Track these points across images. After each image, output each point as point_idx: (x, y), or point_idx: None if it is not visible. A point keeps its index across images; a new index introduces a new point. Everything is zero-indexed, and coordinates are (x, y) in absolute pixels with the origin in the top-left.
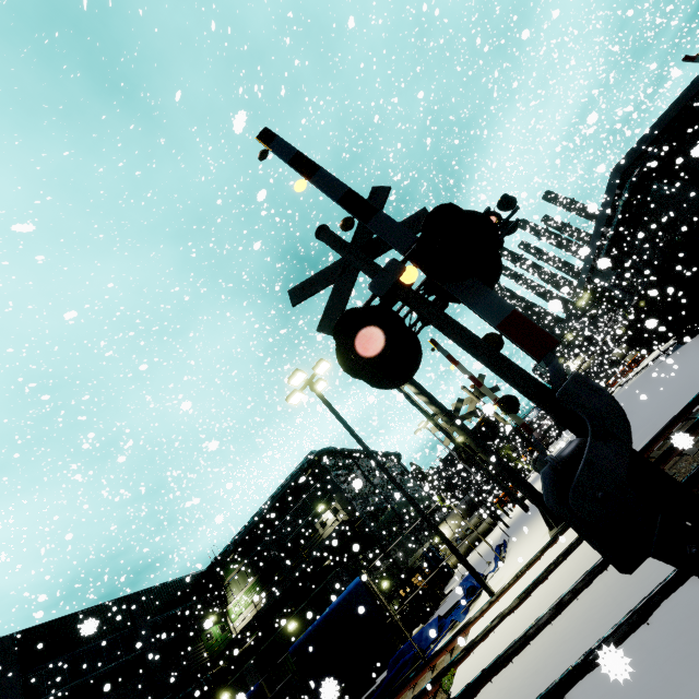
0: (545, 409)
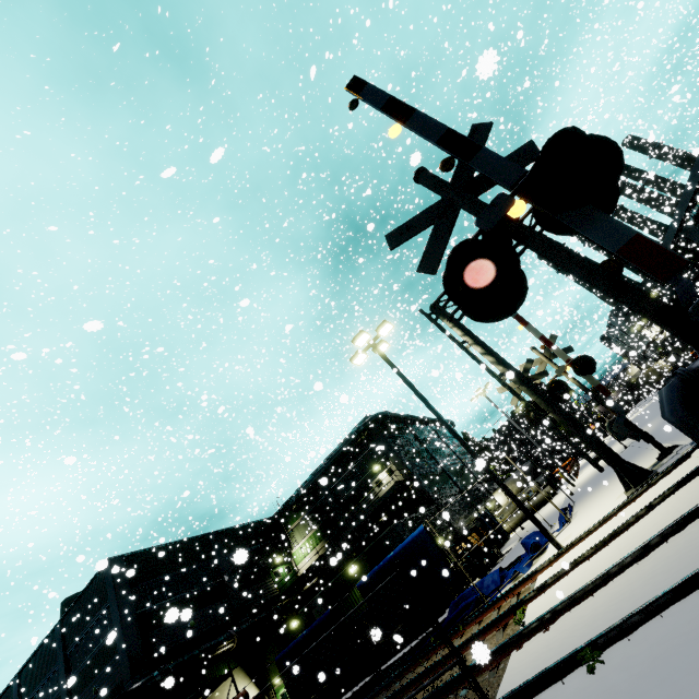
0: (670, 328)
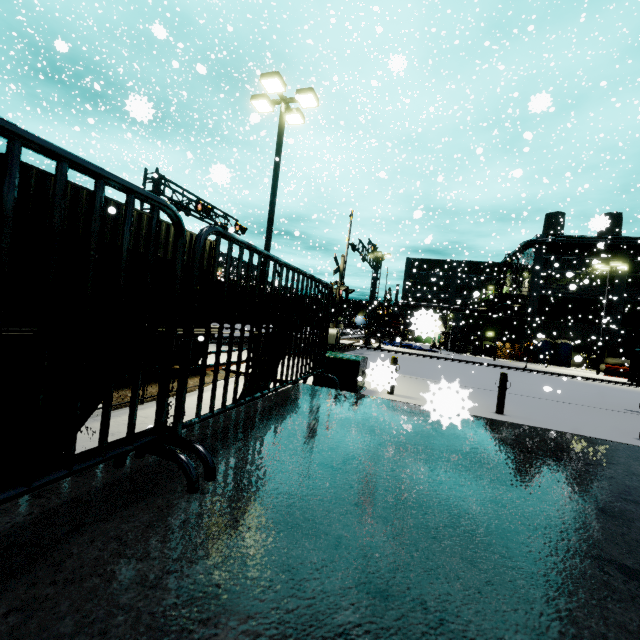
0: None
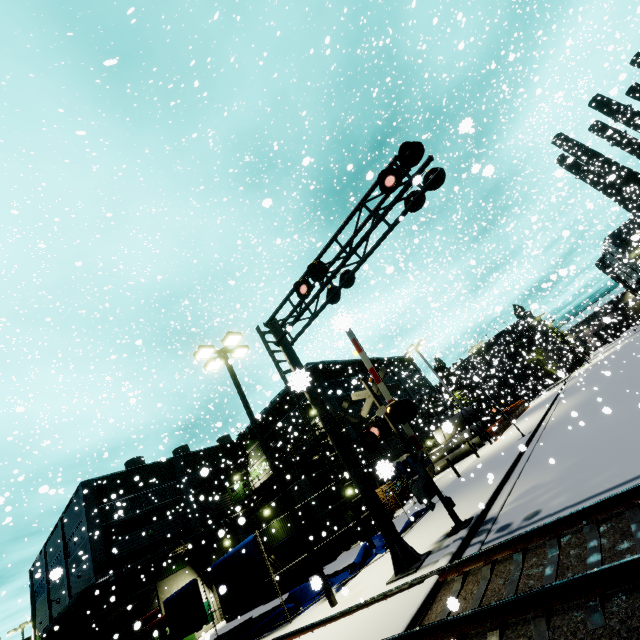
0: None
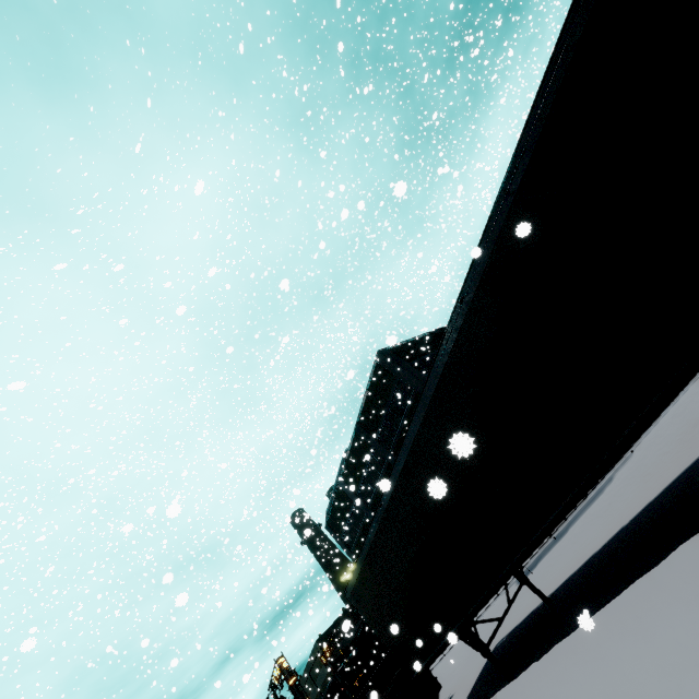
0: None
